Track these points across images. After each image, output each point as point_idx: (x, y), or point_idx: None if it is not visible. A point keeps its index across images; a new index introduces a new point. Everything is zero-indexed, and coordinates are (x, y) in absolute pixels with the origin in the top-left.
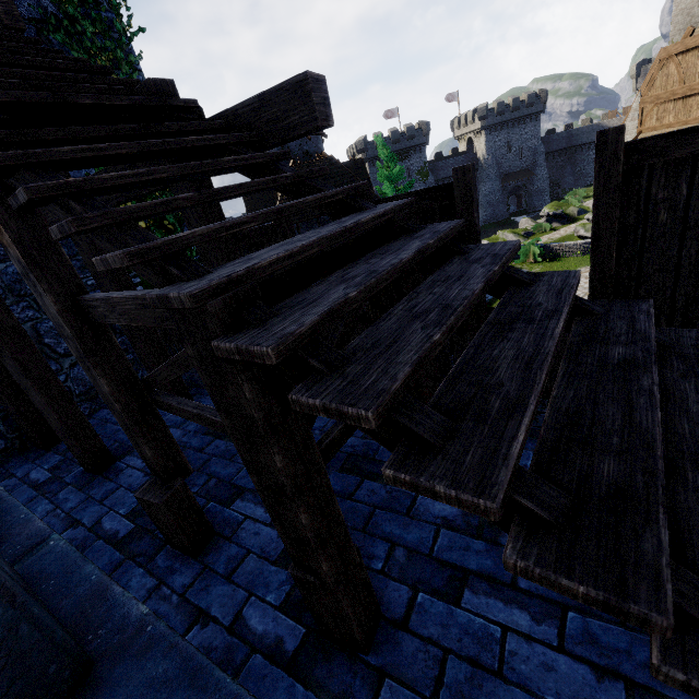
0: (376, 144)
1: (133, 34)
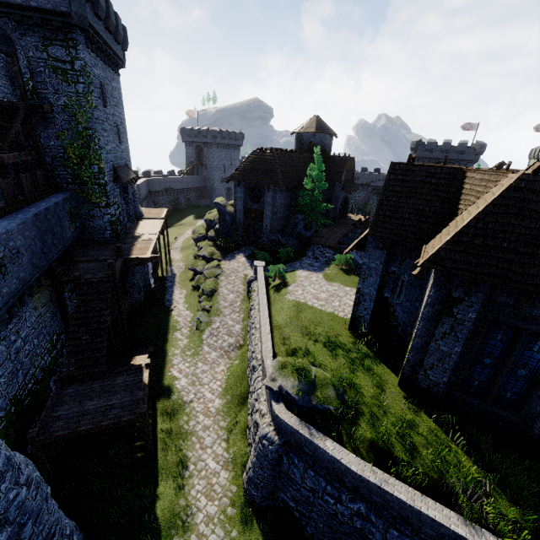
0: (425, 148)
1: (93, 108)
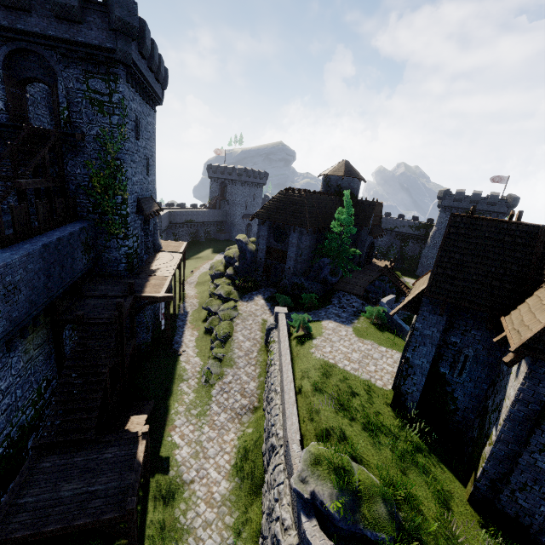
0: (454, 197)
1: (125, 139)
